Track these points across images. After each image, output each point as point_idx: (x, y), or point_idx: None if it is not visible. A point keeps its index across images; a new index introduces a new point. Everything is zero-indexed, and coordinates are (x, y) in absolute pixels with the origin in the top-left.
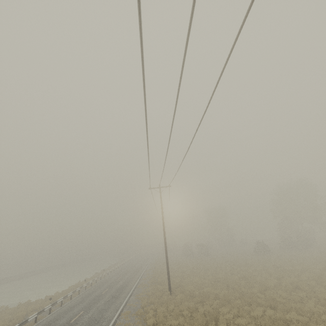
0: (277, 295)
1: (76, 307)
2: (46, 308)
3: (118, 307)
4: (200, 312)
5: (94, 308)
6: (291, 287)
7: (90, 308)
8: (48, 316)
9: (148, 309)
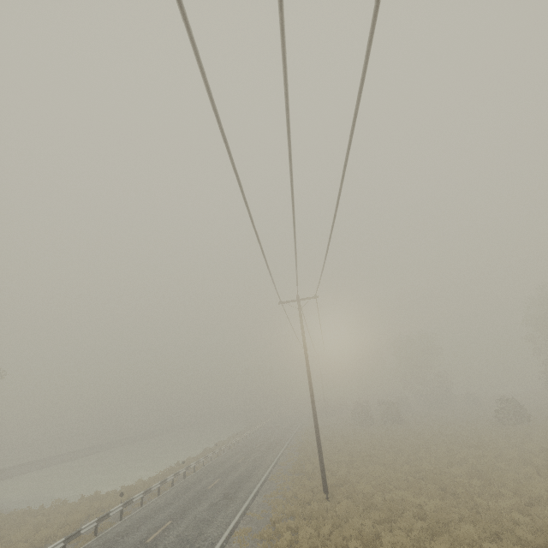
0: None
1: (162, 512)
2: (112, 511)
3: (231, 519)
4: (386, 546)
5: (191, 516)
6: None
7: (184, 517)
8: (117, 523)
9: (283, 529)
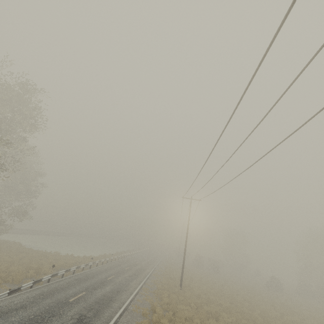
0: (275, 323)
1: (108, 271)
2: (89, 263)
3: (140, 283)
4: (205, 309)
5: (122, 276)
6: (290, 323)
7: (119, 276)
8: (89, 269)
9: (164, 292)
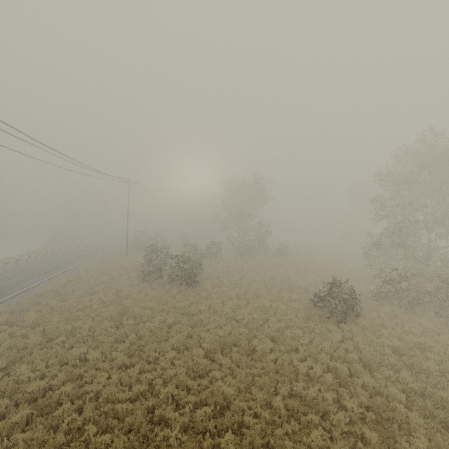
0: None
1: None
2: None
3: None
4: None
5: None
6: None
7: None
8: None
9: None
